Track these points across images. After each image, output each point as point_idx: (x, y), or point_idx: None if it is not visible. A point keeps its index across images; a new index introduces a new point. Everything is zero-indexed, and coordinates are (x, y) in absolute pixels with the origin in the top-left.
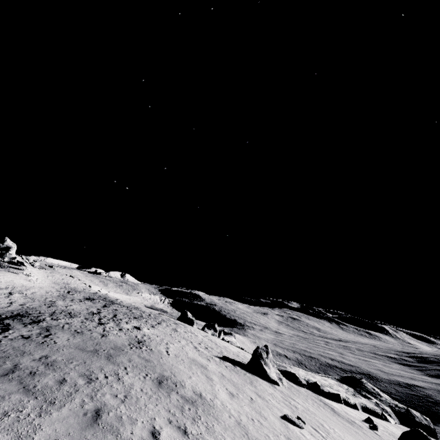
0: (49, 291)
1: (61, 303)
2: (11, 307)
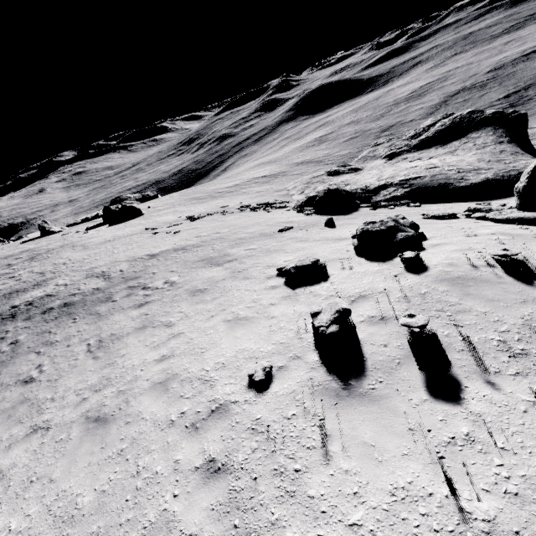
0: None
1: None
2: None
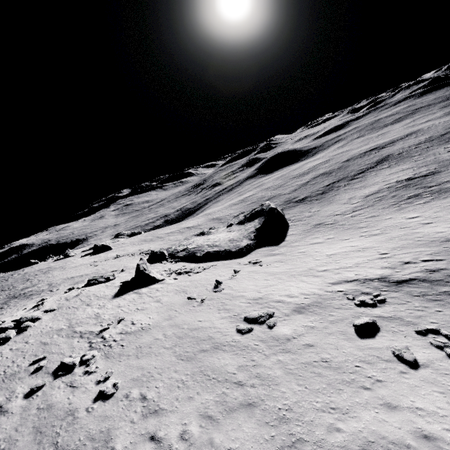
0: None
1: None
2: None
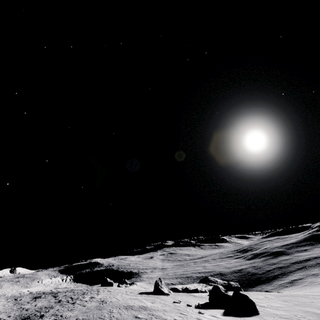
0: (3, 304)
1: (28, 306)
2: (8, 319)
